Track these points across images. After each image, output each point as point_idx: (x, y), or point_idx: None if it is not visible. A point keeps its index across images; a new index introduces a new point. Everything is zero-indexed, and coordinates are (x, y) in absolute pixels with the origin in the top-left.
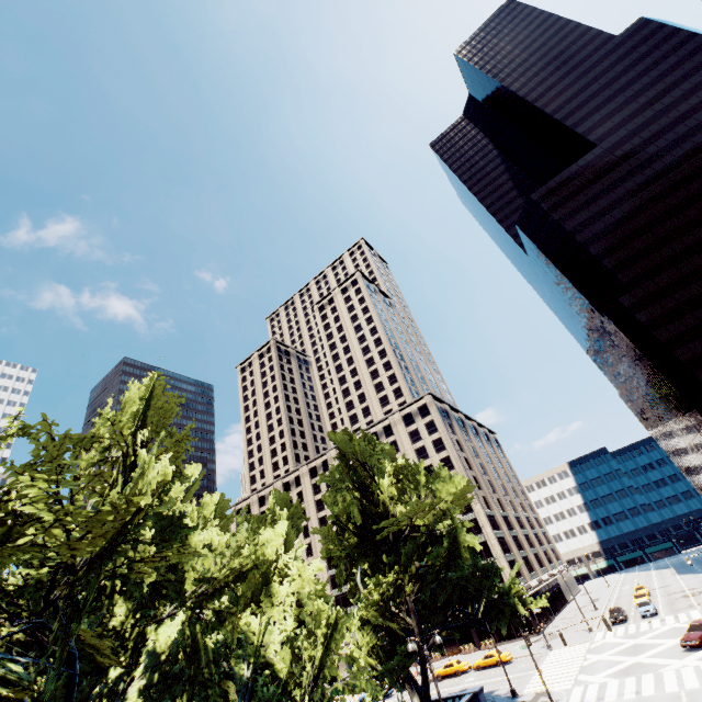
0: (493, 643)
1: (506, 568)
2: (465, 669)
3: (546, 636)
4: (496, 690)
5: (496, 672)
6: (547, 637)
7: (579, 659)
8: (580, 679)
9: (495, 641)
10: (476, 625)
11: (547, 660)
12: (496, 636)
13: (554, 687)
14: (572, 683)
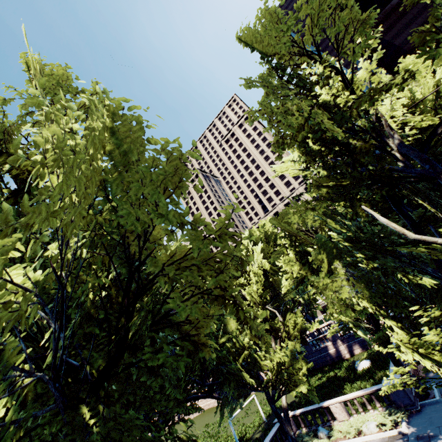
0: None
1: None
2: None
3: None
4: None
5: None
6: None
7: None
8: None
9: None
10: None
11: None
12: None
13: None
14: None
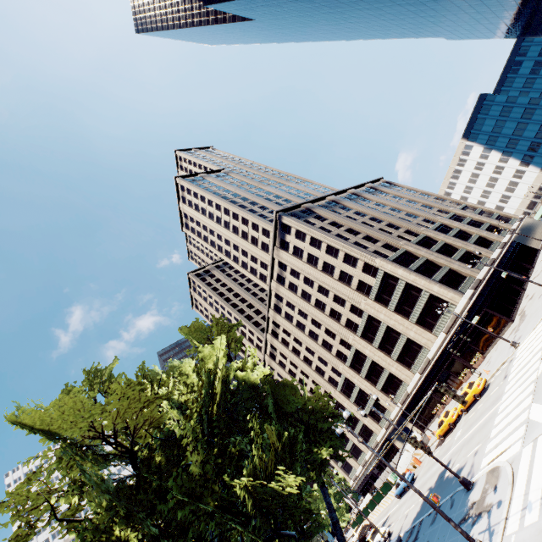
0: (479, 358)
1: (439, 290)
2: (455, 419)
3: (518, 320)
4: (464, 464)
5: (474, 415)
6: (518, 322)
7: (537, 360)
8: (531, 420)
9: (481, 353)
10: (275, 536)
11: (512, 373)
12: (478, 349)
13: (506, 450)
14: (522, 436)
